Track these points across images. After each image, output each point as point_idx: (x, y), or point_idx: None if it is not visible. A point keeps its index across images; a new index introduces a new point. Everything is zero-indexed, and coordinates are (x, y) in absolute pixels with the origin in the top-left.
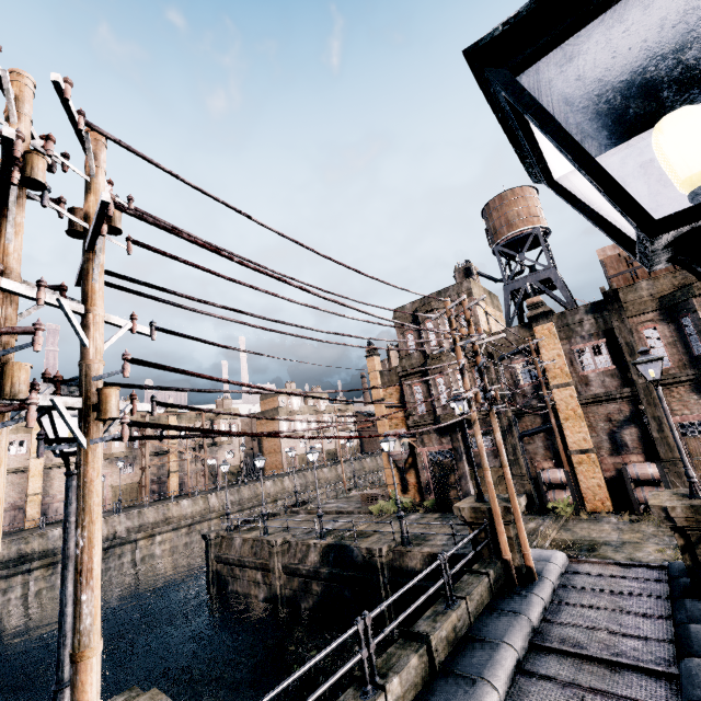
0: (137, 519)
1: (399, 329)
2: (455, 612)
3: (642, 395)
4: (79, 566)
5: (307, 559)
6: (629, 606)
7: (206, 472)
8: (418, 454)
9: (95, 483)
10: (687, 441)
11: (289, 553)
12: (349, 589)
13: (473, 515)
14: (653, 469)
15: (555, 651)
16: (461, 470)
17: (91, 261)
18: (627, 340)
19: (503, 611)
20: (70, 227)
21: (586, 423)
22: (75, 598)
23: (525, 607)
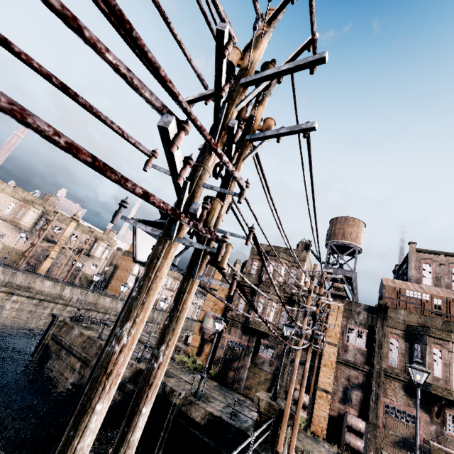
0: (9, 277)
1: (252, 255)
2: None
3: (374, 376)
4: (151, 379)
5: None
6: None
7: (72, 270)
8: (223, 337)
9: (187, 311)
10: (386, 417)
11: None
12: None
13: (267, 408)
14: (362, 425)
15: None
16: (245, 362)
17: (246, 147)
18: (380, 338)
19: None
20: (237, 116)
21: (334, 374)
22: (136, 407)
23: None
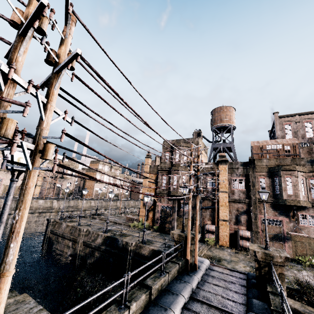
0: (14, 204)
1: (164, 149)
2: (163, 278)
3: (252, 204)
4: (13, 229)
5: (96, 240)
6: (231, 287)
7: (55, 189)
8: (157, 205)
9: (31, 189)
10: (263, 226)
11: (88, 236)
12: (112, 258)
13: (178, 237)
14: (248, 233)
15: (200, 301)
16: (173, 216)
17: (55, 78)
18: (253, 180)
19: (182, 281)
20: (47, 58)
21: (228, 209)
22: (6, 245)
23: (191, 280)
